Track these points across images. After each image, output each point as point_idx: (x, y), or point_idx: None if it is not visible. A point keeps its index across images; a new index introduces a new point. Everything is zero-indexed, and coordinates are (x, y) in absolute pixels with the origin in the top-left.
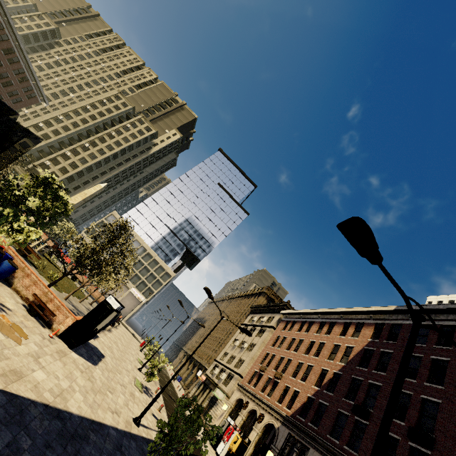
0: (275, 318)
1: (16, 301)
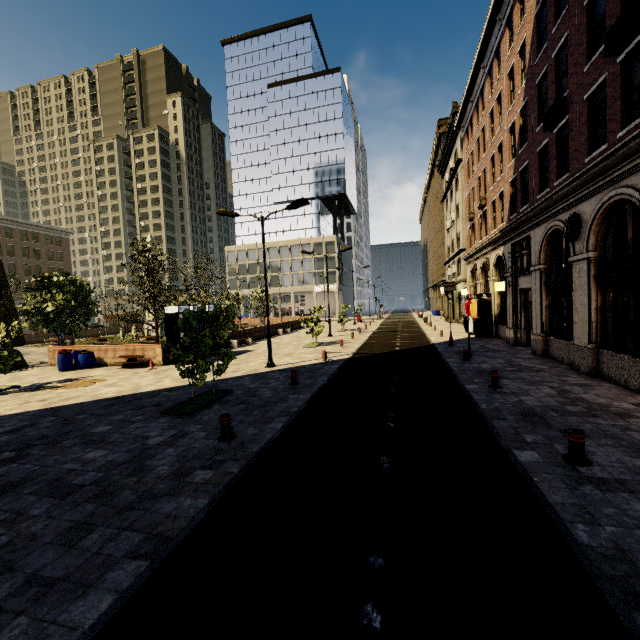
0: (457, 147)
1: (111, 369)
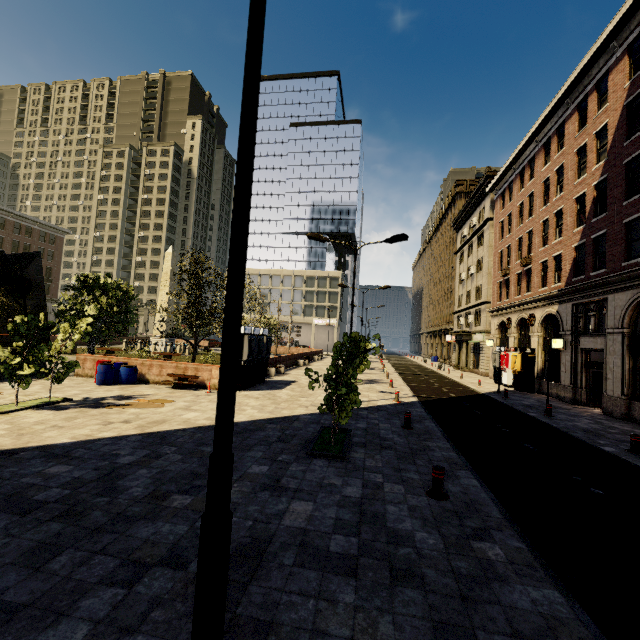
0: (485, 206)
1: (158, 388)
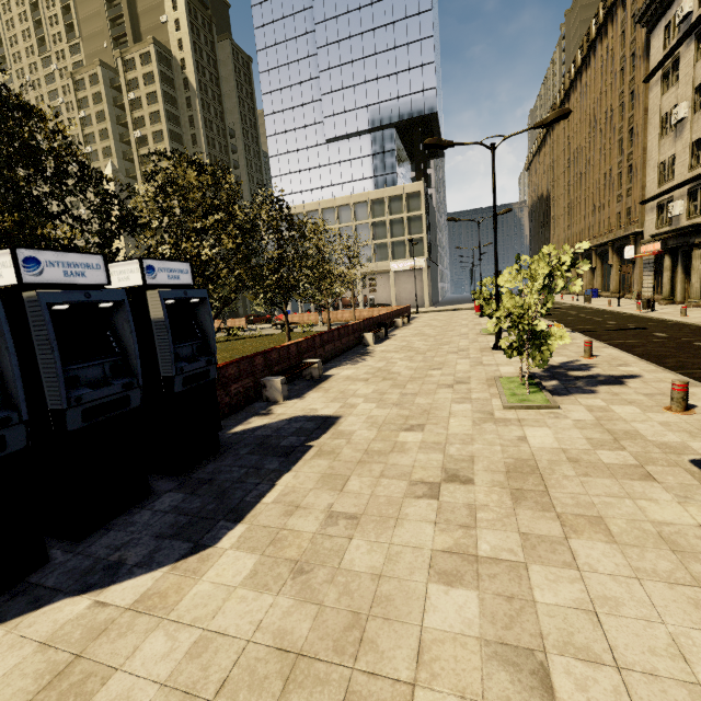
0: None
1: None
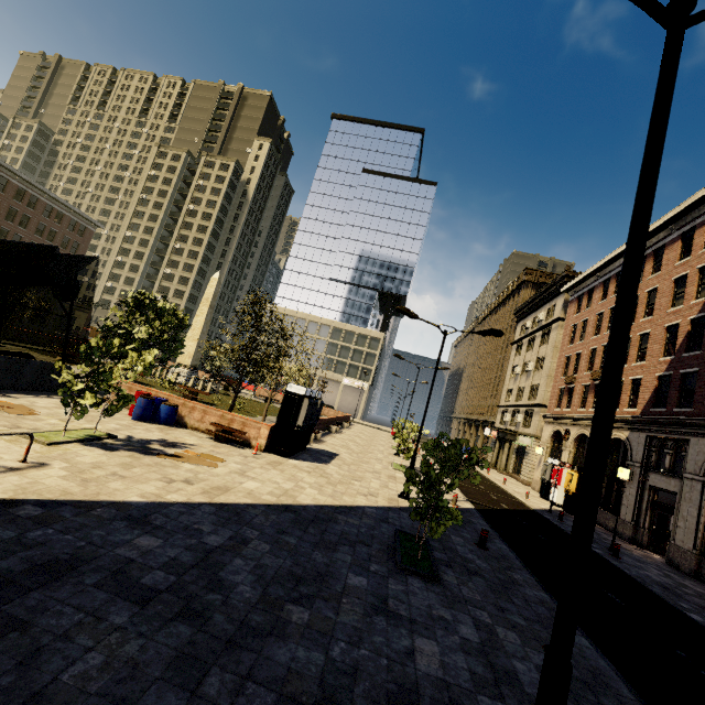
0: (557, 305)
1: (199, 437)
